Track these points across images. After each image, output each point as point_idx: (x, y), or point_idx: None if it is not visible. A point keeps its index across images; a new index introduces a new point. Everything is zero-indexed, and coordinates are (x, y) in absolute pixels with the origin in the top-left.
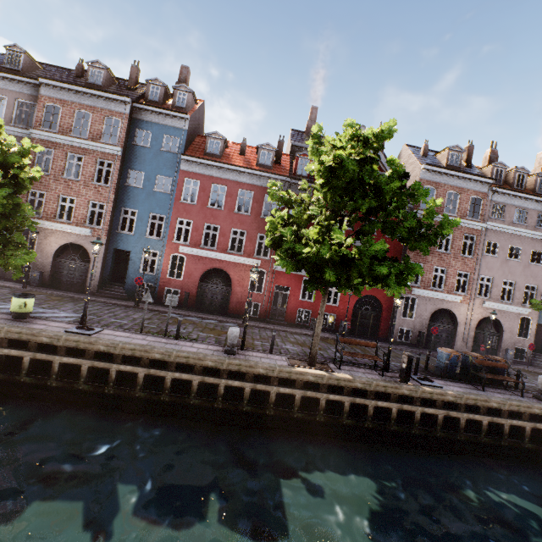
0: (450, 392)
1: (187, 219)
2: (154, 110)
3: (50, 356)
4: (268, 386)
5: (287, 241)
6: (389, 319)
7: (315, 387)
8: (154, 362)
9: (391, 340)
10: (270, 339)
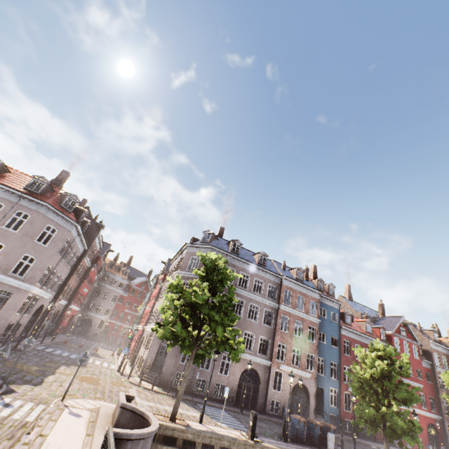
0: None
1: (347, 366)
2: (327, 298)
3: None
4: None
5: None
6: (443, 441)
7: None
8: None
9: None
10: None
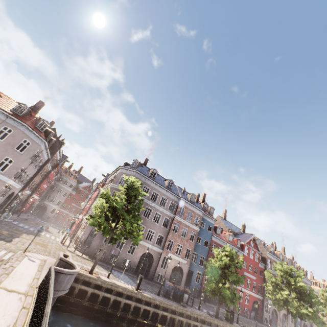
0: None
1: None
2: (208, 216)
3: None
4: None
5: (291, 303)
6: (260, 312)
7: None
8: None
9: None
10: (253, 325)
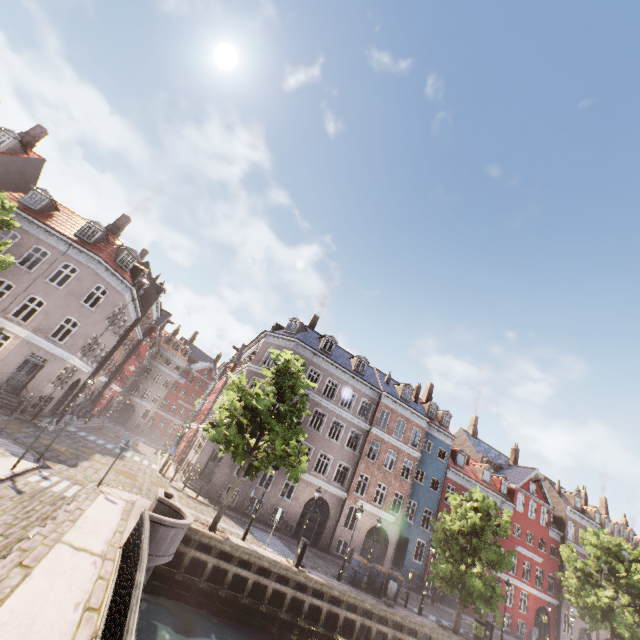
0: None
1: None
2: (438, 428)
3: None
4: None
5: (619, 615)
6: (554, 631)
7: None
8: None
9: None
10: None
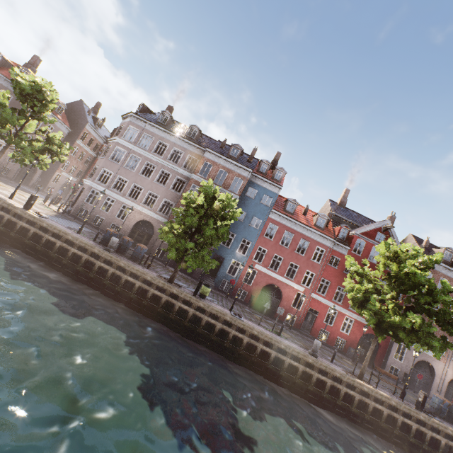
0: (450, 428)
1: (264, 248)
2: (263, 179)
3: (230, 329)
4: (341, 386)
5: (371, 304)
6: (383, 356)
7: (365, 395)
8: (278, 349)
9: (408, 378)
10: None
